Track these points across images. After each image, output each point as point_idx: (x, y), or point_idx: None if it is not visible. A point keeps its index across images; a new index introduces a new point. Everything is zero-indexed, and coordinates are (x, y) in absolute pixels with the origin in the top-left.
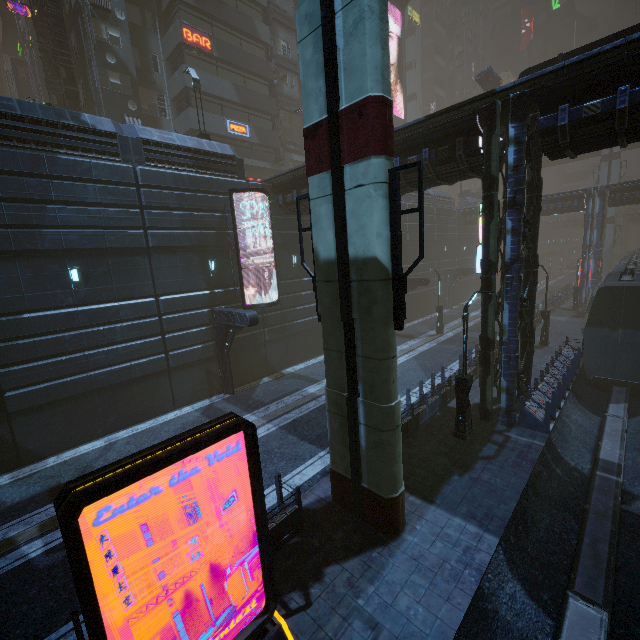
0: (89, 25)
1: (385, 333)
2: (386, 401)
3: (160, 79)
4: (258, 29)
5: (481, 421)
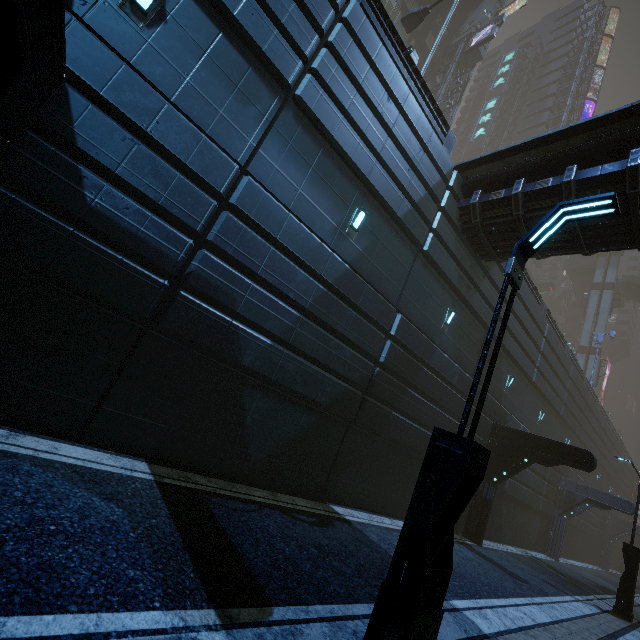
0: None
1: None
2: None
3: None
4: None
5: None
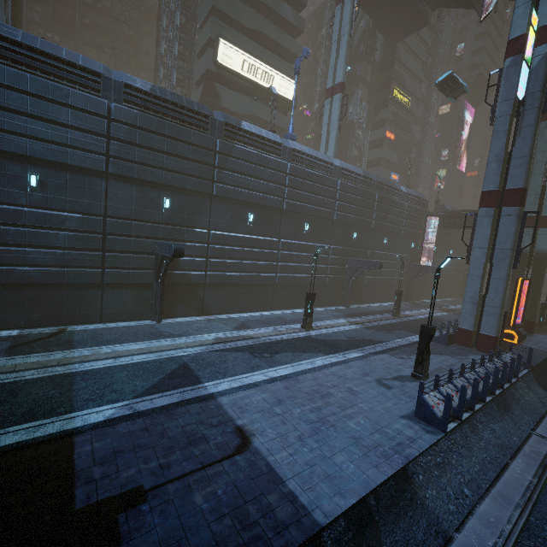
0: (354, 130)
1: (543, 273)
2: (539, 292)
3: (364, 150)
4: (412, 128)
5: (545, 326)
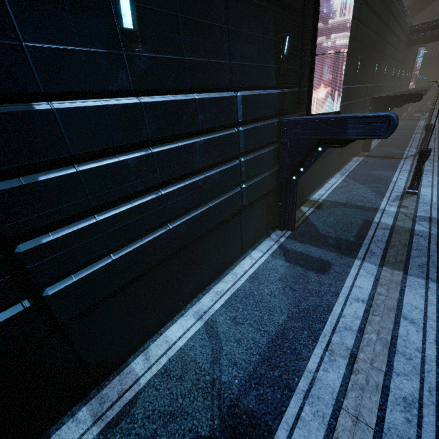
0: None
1: None
2: None
3: None
4: None
5: None
